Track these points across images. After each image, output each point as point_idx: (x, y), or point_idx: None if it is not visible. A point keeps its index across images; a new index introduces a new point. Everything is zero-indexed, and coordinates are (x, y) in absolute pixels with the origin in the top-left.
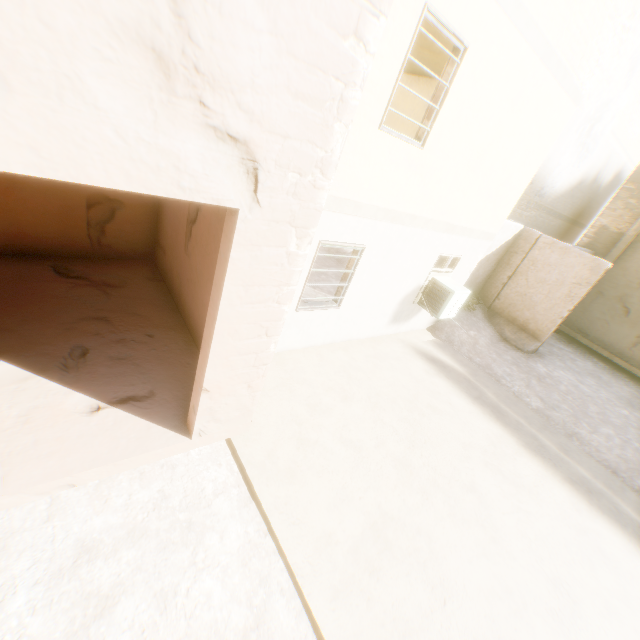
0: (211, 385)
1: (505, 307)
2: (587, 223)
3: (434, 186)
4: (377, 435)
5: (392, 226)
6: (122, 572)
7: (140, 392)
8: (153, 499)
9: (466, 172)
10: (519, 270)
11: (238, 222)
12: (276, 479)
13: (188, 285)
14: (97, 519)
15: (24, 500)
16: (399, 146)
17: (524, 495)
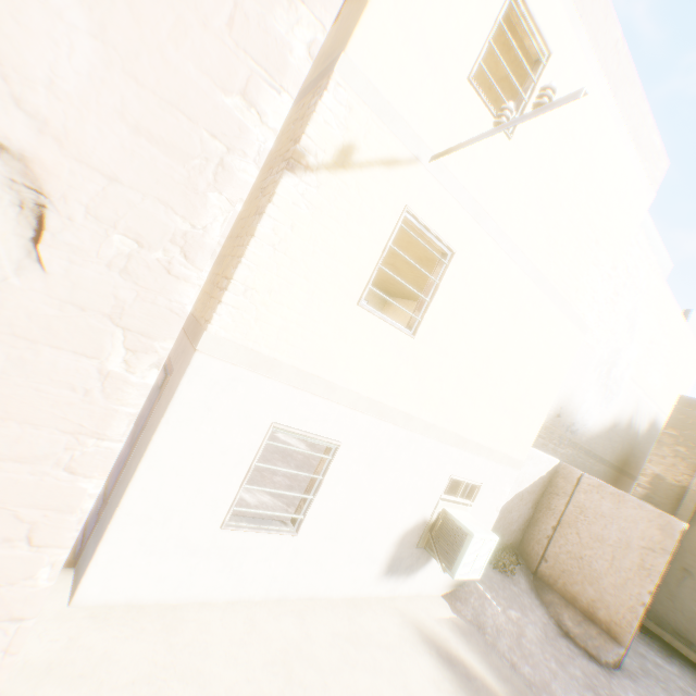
0: None
1: (557, 574)
2: (637, 474)
3: (433, 383)
4: None
5: (379, 423)
6: None
7: None
8: None
9: (472, 376)
10: (565, 519)
11: None
12: None
13: None
14: None
15: None
16: (384, 328)
17: None
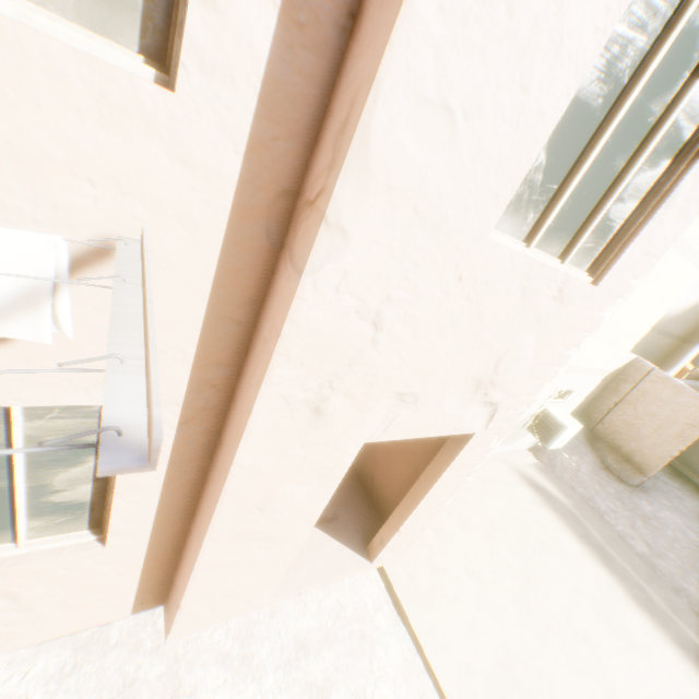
0: (403, 528)
1: (608, 433)
2: (698, 341)
3: None
4: (495, 567)
5: None
6: (327, 669)
7: (327, 513)
8: (334, 607)
9: None
10: (626, 398)
11: (471, 439)
12: (419, 602)
13: None
14: (302, 619)
15: (275, 601)
16: None
17: (633, 652)
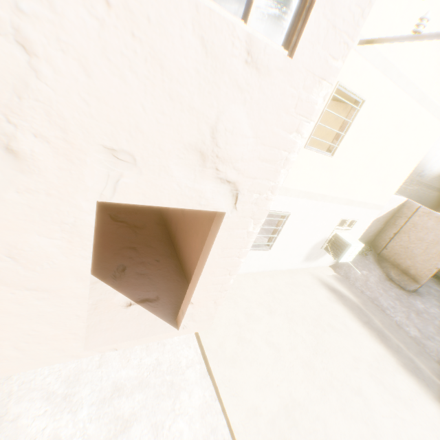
0: (195, 300)
1: (391, 255)
2: None
3: (339, 177)
4: (291, 341)
5: (309, 201)
6: (135, 406)
7: (151, 296)
8: (152, 363)
9: (362, 168)
10: (402, 229)
11: (224, 218)
12: (224, 362)
13: (181, 232)
14: (123, 371)
15: (92, 354)
16: (316, 156)
17: (400, 404)
